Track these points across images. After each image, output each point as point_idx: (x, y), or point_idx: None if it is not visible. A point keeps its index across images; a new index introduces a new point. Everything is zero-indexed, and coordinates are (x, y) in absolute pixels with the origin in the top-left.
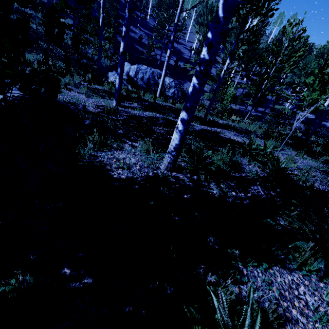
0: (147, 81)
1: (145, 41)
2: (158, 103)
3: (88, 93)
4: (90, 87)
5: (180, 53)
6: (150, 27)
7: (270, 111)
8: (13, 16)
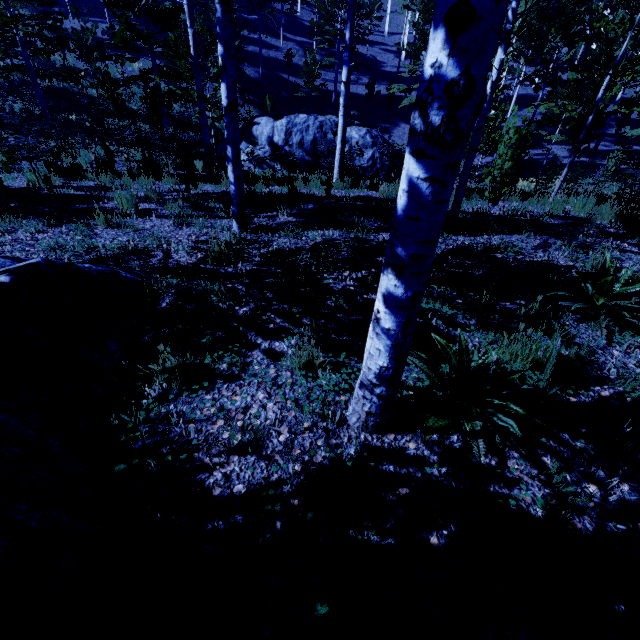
0: (313, 148)
1: (299, 61)
2: (335, 200)
3: (181, 215)
4: (188, 195)
5: (375, 65)
6: (306, 27)
7: (622, 152)
8: (57, 84)
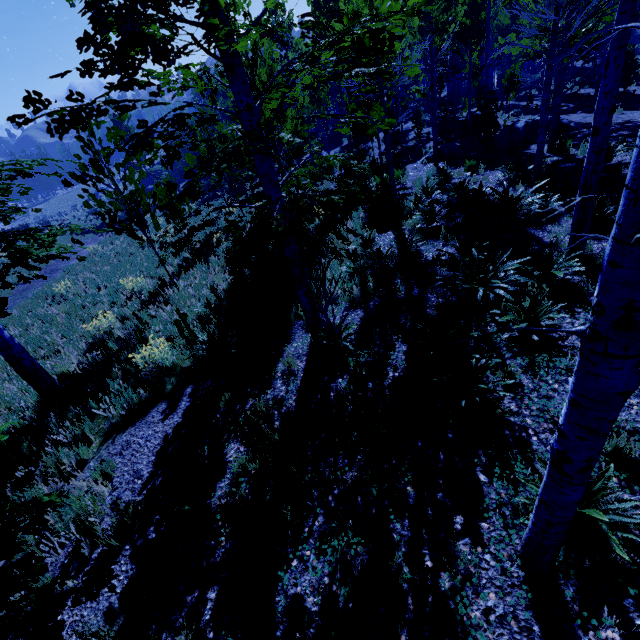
0: None
1: None
2: None
3: None
4: None
5: None
6: None
7: None
8: None
